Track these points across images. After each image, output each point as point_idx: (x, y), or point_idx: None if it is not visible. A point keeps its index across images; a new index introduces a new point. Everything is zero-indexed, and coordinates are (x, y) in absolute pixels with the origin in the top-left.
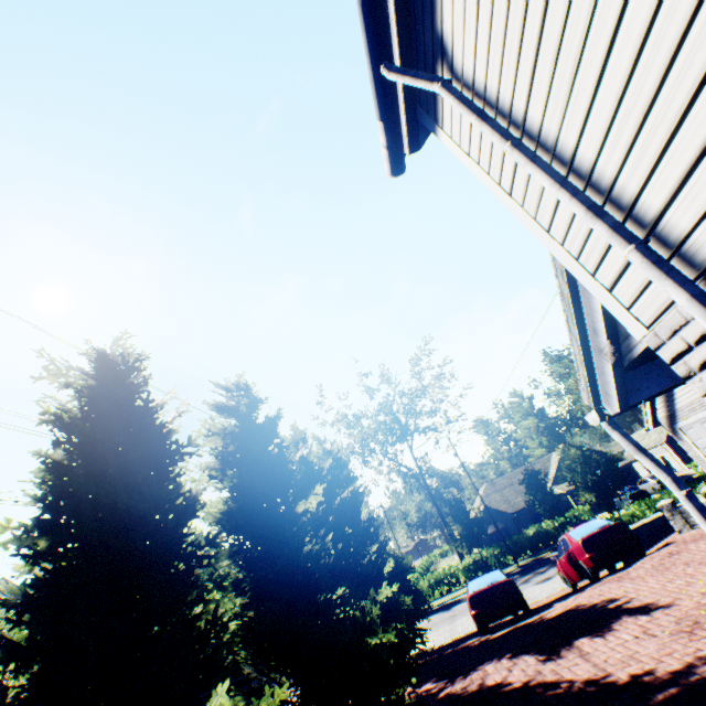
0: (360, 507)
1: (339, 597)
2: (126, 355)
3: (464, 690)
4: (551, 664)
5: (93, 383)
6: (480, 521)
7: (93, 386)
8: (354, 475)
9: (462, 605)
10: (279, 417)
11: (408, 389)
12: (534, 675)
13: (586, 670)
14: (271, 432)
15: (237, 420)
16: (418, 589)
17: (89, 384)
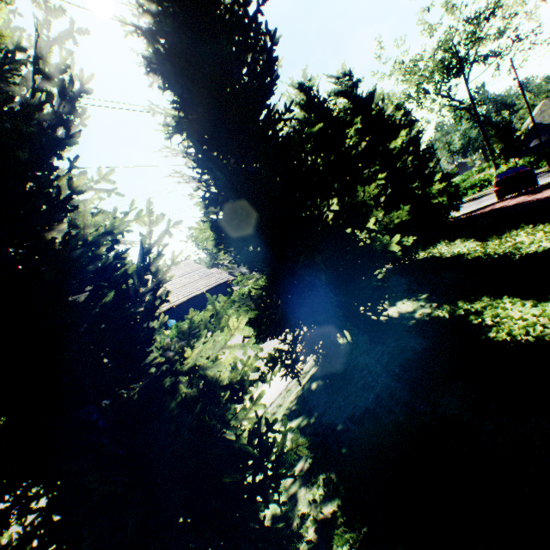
0: (419, 143)
1: (416, 186)
2: (305, 80)
3: (481, 212)
4: (532, 197)
5: (306, 102)
6: (523, 138)
7: (305, 104)
8: (415, 120)
9: (489, 196)
10: (374, 91)
11: (475, 13)
12: (521, 201)
13: (549, 194)
14: (370, 104)
15: (346, 100)
16: (457, 187)
17: (304, 103)
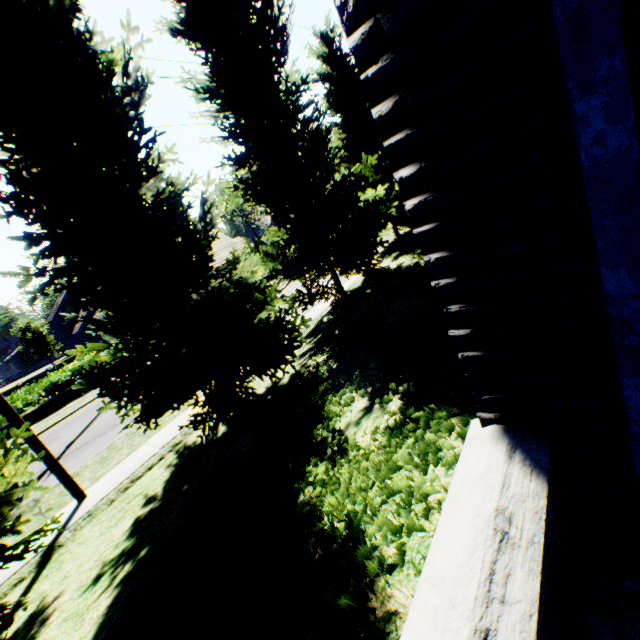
0: None
1: None
2: (329, 28)
3: None
4: None
5: (328, 55)
6: None
7: (327, 57)
8: None
9: None
10: None
11: None
12: None
13: None
14: None
15: None
16: None
17: (326, 56)
